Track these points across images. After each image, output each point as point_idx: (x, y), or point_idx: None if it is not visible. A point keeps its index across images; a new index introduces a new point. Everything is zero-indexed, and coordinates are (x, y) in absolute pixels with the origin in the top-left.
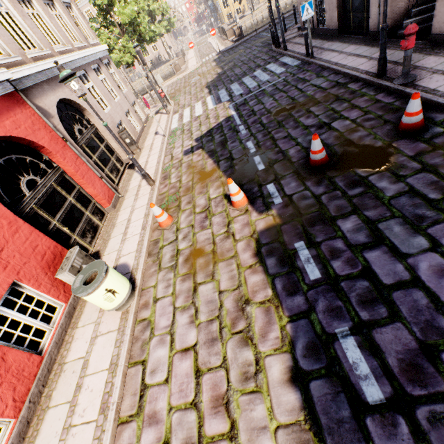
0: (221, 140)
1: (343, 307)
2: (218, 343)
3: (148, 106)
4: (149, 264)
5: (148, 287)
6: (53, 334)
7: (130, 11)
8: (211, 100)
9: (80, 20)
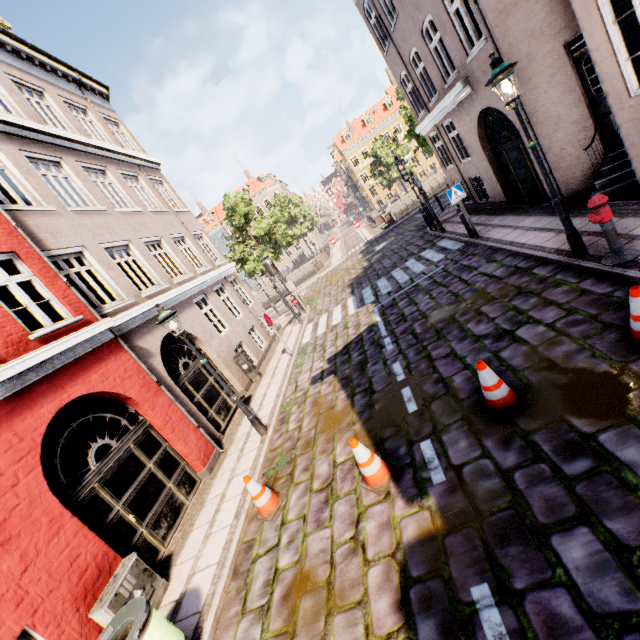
0: (360, 360)
1: None
2: None
3: (270, 323)
4: (230, 596)
5: None
6: None
7: (265, 224)
8: (352, 302)
9: (210, 245)
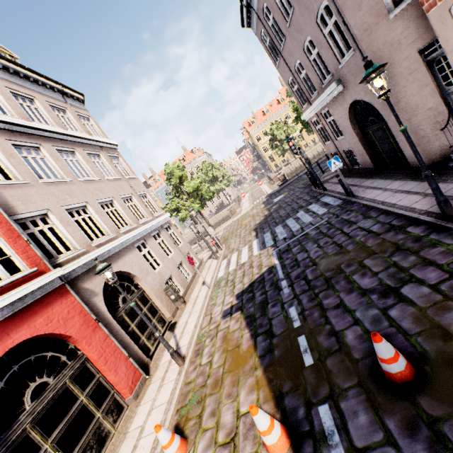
0: (261, 300)
1: None
2: None
3: (192, 263)
4: None
5: None
6: None
7: (194, 184)
8: (256, 244)
9: (151, 201)
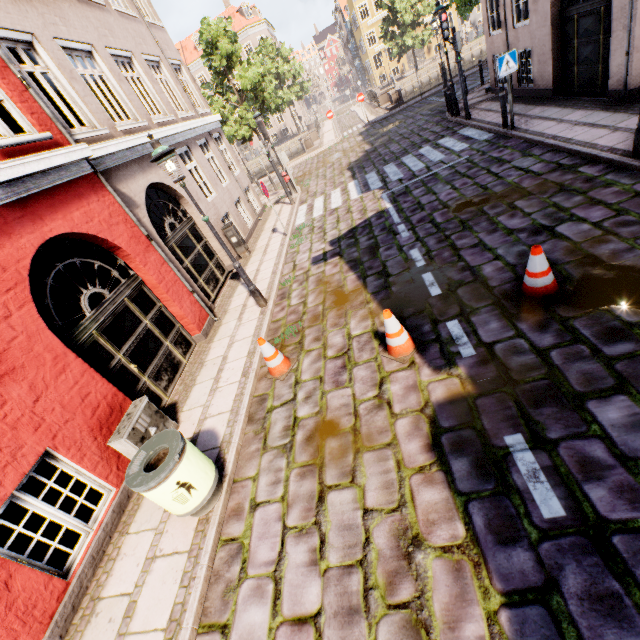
0: (370, 245)
1: (623, 597)
2: (360, 620)
3: (266, 194)
4: (248, 437)
5: (244, 478)
6: (90, 541)
7: (253, 74)
8: (354, 186)
9: (190, 85)
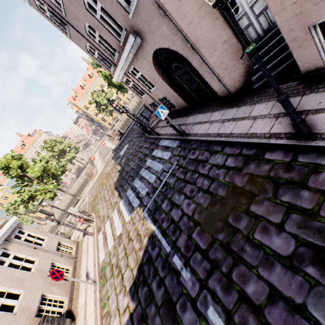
0: (163, 298)
1: None
2: None
3: (60, 277)
4: None
5: None
6: None
7: (38, 167)
8: (123, 206)
9: None
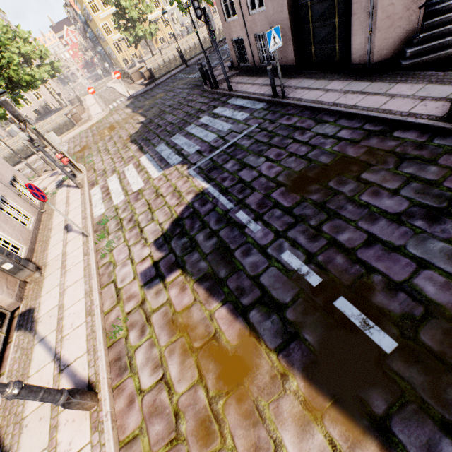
0: (215, 247)
1: None
2: None
3: (41, 197)
4: None
5: None
6: None
7: None
8: (149, 161)
9: None
